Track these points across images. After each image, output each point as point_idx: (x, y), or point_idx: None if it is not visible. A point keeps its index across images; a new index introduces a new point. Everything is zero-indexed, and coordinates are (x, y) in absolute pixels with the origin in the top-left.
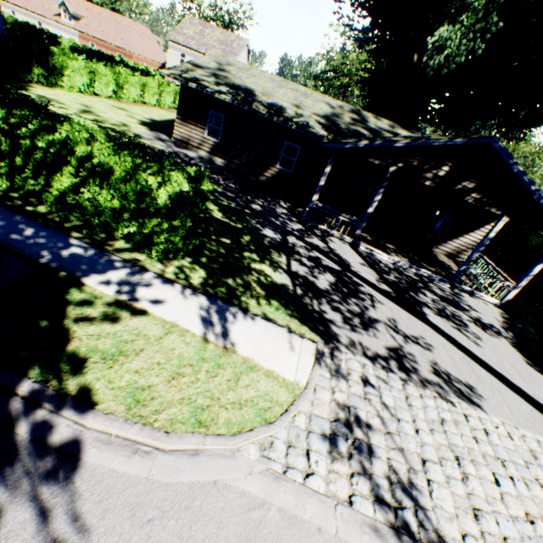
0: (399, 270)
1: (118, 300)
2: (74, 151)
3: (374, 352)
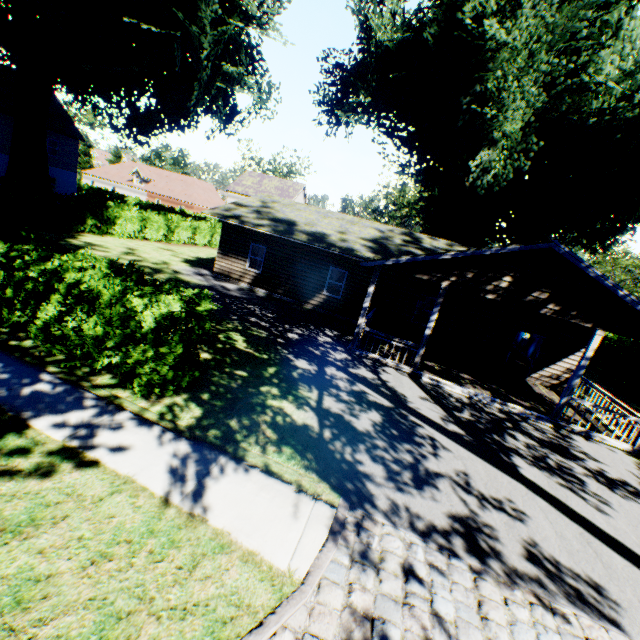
0: (477, 405)
1: (65, 447)
2: (64, 278)
3: (430, 523)
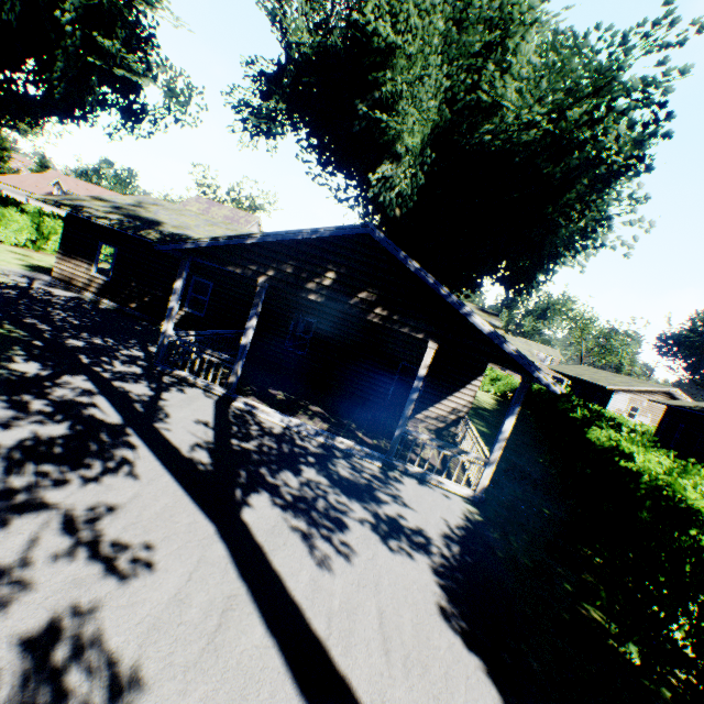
0: (289, 436)
1: None
2: None
3: None
